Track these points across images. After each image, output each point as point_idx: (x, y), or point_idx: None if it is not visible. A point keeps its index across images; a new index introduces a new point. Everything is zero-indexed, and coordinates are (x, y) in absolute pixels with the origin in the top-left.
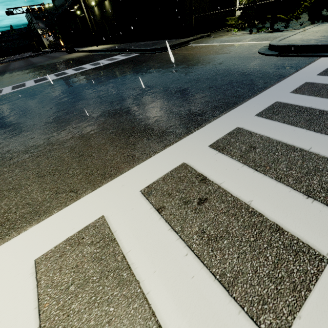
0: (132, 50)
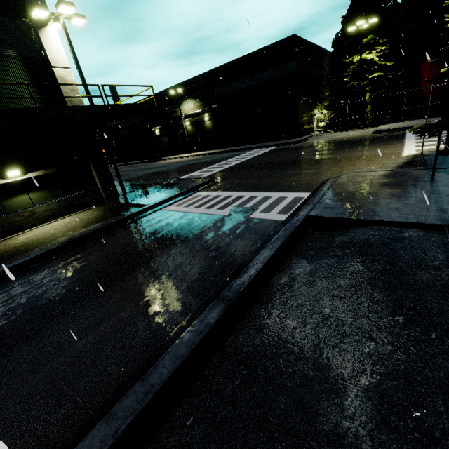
0: (265, 146)
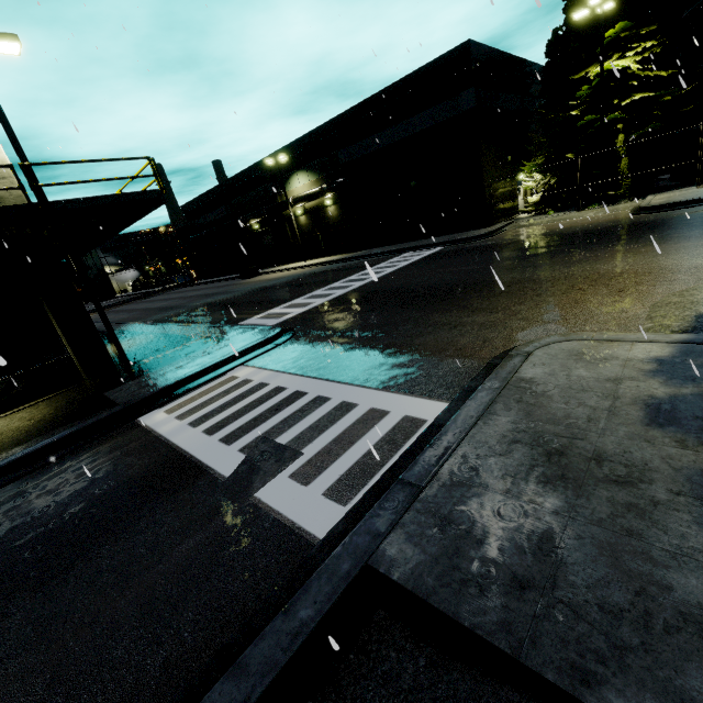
0: (423, 246)
